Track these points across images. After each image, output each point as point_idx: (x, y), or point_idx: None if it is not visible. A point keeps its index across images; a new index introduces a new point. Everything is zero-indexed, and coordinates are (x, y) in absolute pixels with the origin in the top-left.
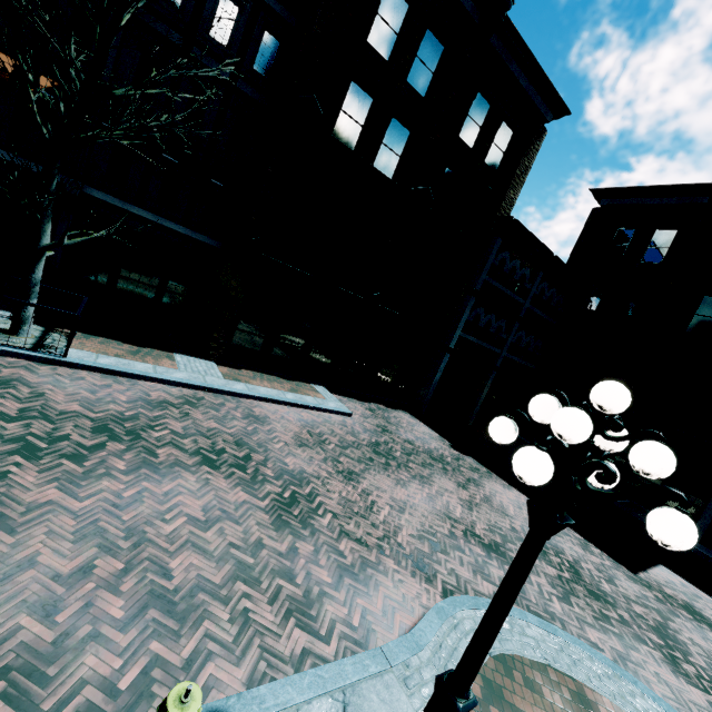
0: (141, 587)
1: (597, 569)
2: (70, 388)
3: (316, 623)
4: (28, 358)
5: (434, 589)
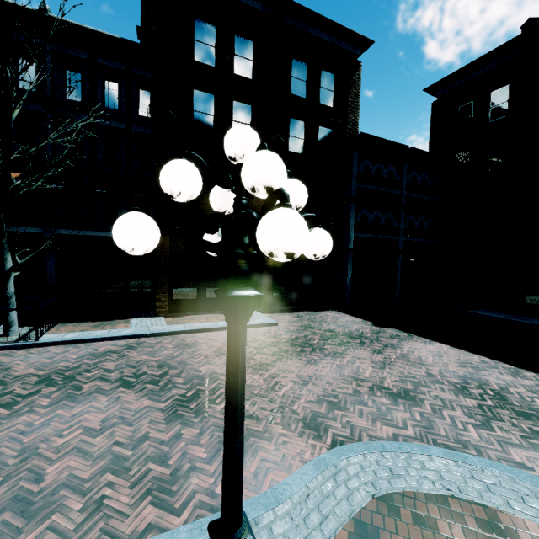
0: (8, 495)
1: (530, 390)
2: (34, 360)
3: (174, 497)
4: (11, 348)
5: (322, 443)
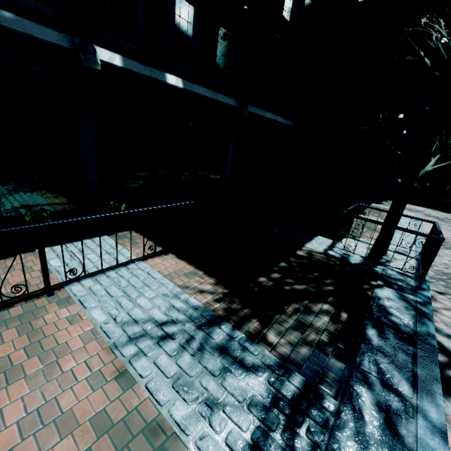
0: None
1: None
2: None
3: None
4: None
5: None
